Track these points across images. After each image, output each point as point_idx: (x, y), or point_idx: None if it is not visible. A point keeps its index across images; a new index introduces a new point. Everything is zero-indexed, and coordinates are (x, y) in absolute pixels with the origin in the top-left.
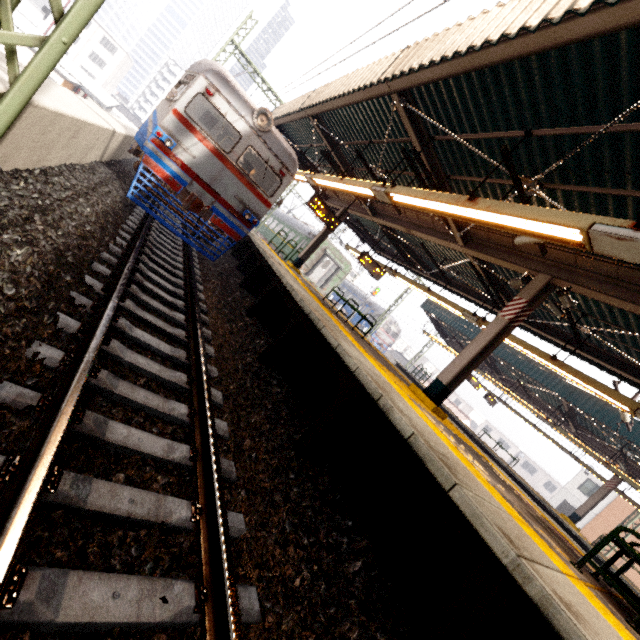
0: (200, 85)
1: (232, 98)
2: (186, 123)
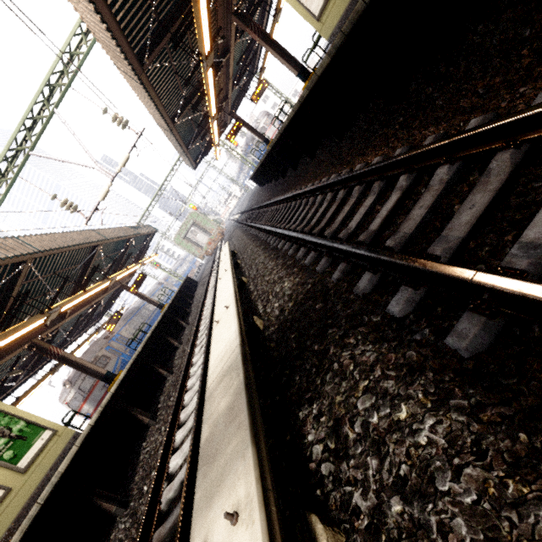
0: (65, 406)
1: (65, 395)
2: (79, 411)
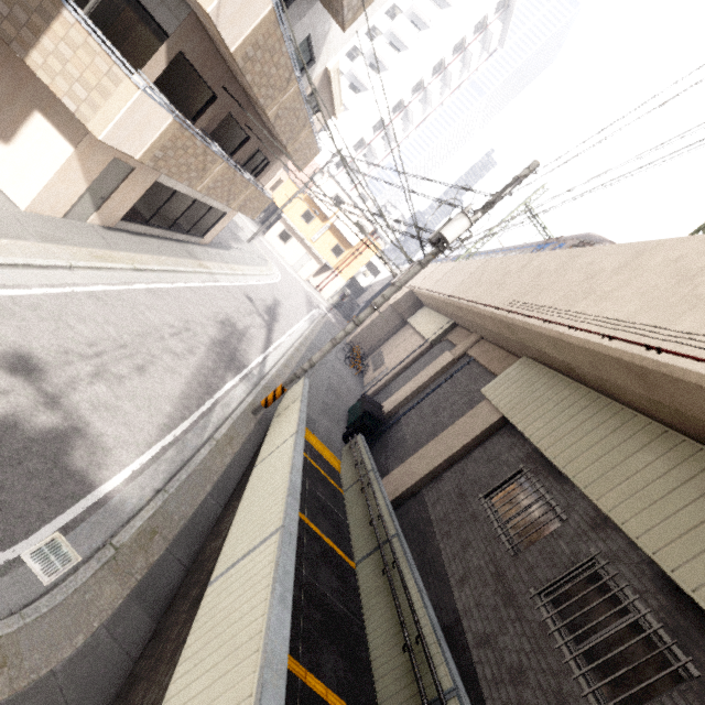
0: None
1: None
2: None
